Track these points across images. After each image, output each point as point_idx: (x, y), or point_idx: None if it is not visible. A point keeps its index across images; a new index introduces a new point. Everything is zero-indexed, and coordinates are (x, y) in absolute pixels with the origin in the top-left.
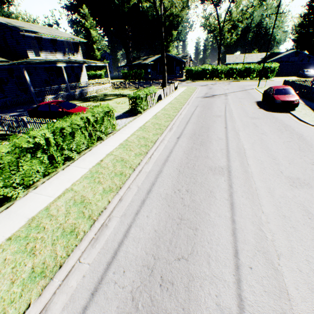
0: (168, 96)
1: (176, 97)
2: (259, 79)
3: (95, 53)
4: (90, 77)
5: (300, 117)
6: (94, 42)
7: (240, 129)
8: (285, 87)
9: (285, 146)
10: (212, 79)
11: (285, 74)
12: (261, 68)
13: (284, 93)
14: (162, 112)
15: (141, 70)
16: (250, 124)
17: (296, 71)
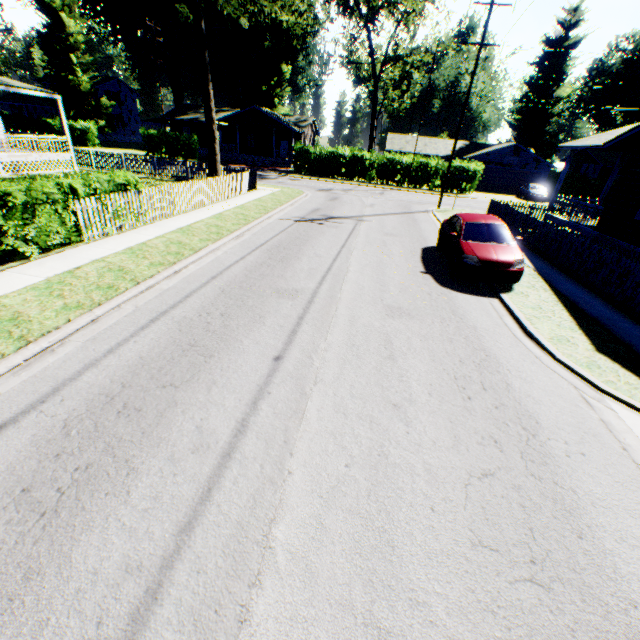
0: (204, 207)
1: (224, 212)
2: (442, 192)
3: (77, 75)
4: (56, 133)
5: (526, 320)
6: (73, 48)
7: (326, 370)
8: (491, 219)
9: (471, 532)
10: (352, 178)
11: (495, 189)
12: (451, 170)
13: (489, 238)
14: (115, 261)
15: (200, 137)
16: (373, 345)
17: (515, 185)
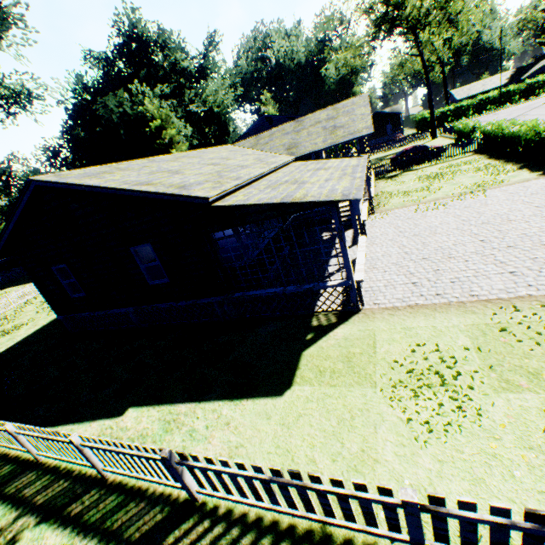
0: None
1: None
2: None
3: None
4: None
5: None
6: None
7: None
8: None
9: None
10: (457, 120)
11: None
12: (525, 87)
13: None
14: None
15: None
16: None
17: None
